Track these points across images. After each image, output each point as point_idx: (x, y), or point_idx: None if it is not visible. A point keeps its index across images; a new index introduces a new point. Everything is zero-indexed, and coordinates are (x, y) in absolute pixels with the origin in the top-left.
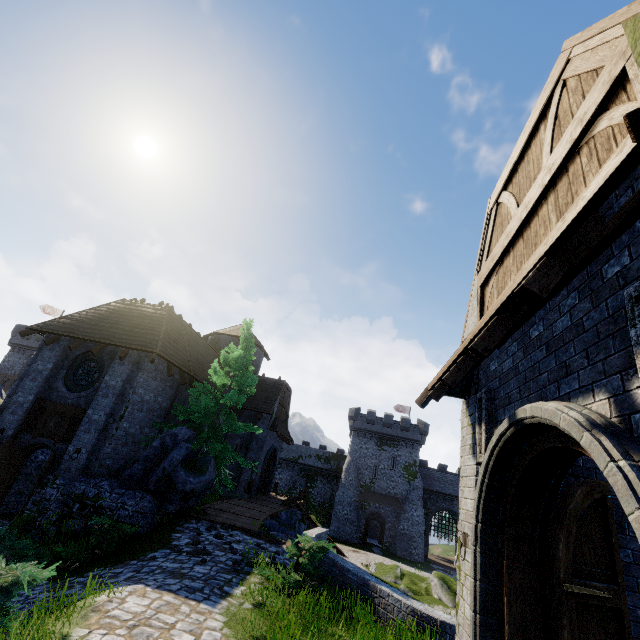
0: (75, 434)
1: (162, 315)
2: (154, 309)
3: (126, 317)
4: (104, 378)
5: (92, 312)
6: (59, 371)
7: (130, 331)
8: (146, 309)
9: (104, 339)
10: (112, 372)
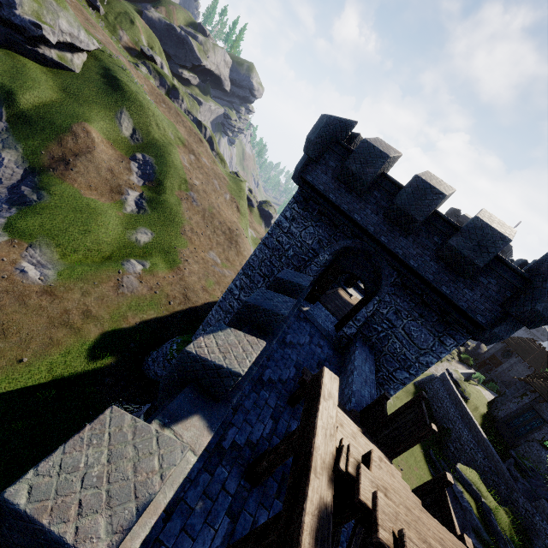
0: (497, 367)
1: (536, 350)
2: (536, 346)
3: (525, 345)
4: (509, 359)
5: (516, 338)
6: (500, 350)
7: (523, 351)
8: (533, 345)
9: (514, 349)
10: (512, 359)
